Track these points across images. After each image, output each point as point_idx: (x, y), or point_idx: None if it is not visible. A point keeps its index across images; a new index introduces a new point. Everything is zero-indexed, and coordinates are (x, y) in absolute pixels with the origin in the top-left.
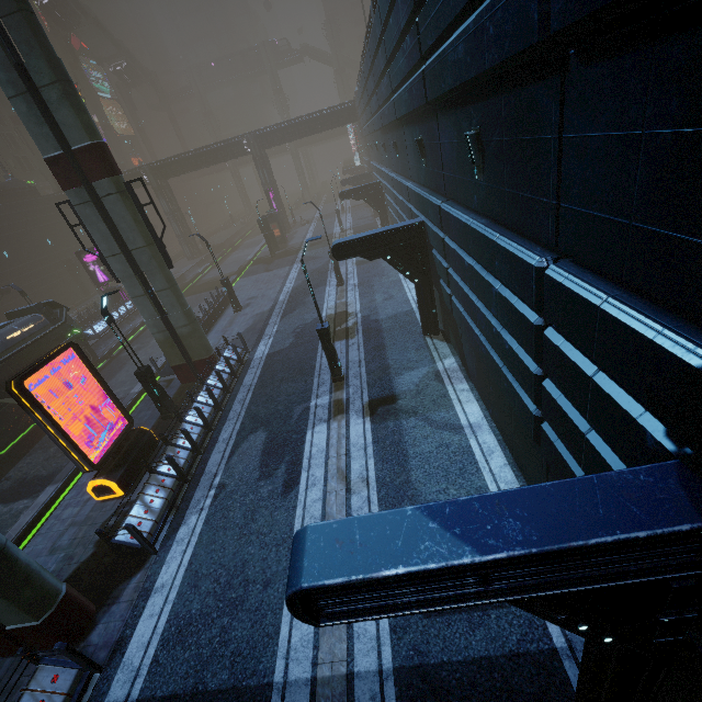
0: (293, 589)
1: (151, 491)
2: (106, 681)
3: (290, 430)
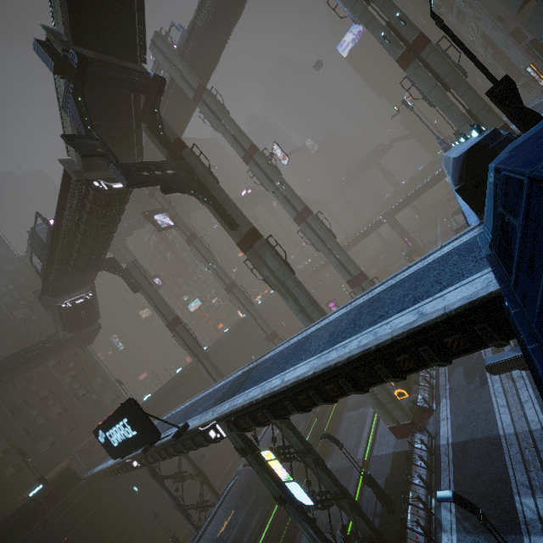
0: (485, 365)
1: (422, 391)
2: (438, 440)
3: (474, 364)
